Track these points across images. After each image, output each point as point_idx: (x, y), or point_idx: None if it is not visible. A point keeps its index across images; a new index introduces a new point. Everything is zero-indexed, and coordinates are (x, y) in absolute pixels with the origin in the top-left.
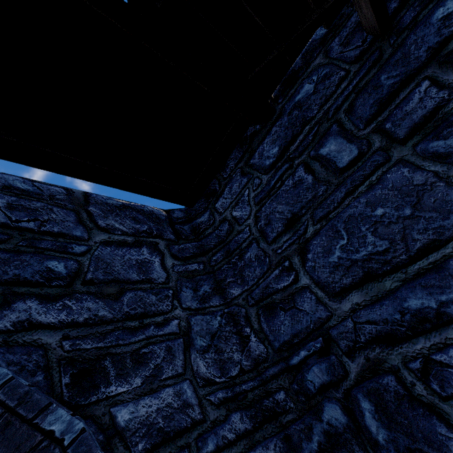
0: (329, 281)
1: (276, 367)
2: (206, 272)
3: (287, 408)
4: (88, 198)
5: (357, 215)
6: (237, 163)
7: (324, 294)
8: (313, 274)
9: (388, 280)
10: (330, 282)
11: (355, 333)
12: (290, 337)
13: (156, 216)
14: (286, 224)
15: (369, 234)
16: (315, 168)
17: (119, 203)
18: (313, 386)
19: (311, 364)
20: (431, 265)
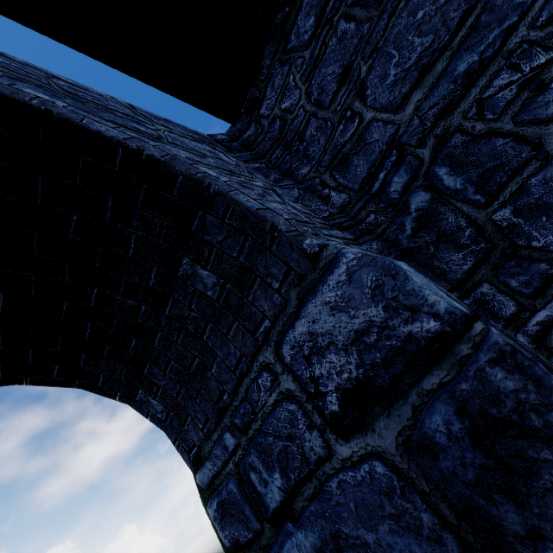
0: (391, 100)
1: (361, 202)
2: (270, 168)
3: (379, 222)
4: (132, 106)
5: (402, 30)
6: (273, 58)
7: (389, 114)
8: (375, 105)
9: (439, 65)
10: (392, 100)
11: (422, 124)
12: (367, 171)
13: (201, 135)
14: (339, 80)
15: (416, 38)
16: (355, 14)
17: (162, 118)
18: (397, 194)
19: (391, 178)
20: (468, 30)
